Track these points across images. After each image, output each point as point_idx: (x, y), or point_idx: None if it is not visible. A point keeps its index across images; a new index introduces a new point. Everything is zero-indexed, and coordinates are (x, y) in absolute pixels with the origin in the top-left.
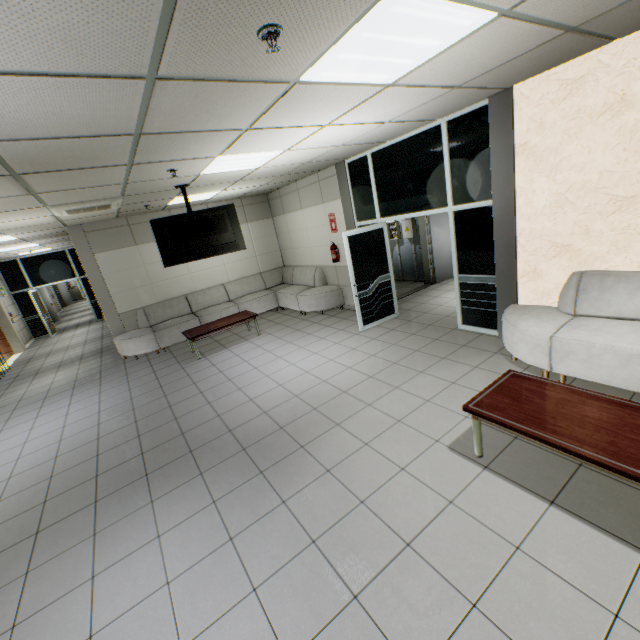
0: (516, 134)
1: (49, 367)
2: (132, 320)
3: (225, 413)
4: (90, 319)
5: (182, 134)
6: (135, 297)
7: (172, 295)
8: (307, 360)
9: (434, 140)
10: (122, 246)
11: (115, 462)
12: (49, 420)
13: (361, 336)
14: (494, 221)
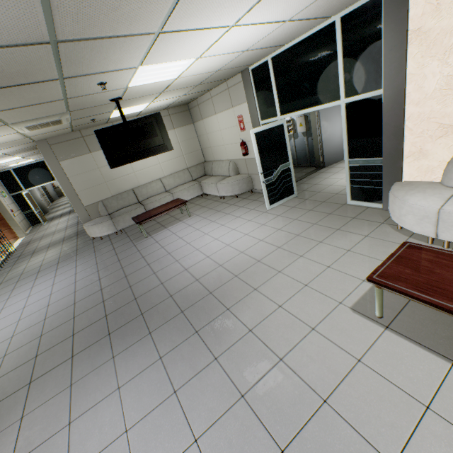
0: (410, 20)
1: (41, 248)
2: (95, 210)
3: (166, 281)
4: (70, 210)
5: (98, 41)
6: (95, 193)
7: (122, 190)
8: (227, 235)
9: (328, 38)
10: (80, 154)
11: (86, 323)
12: (40, 289)
13: (268, 214)
14: (384, 109)
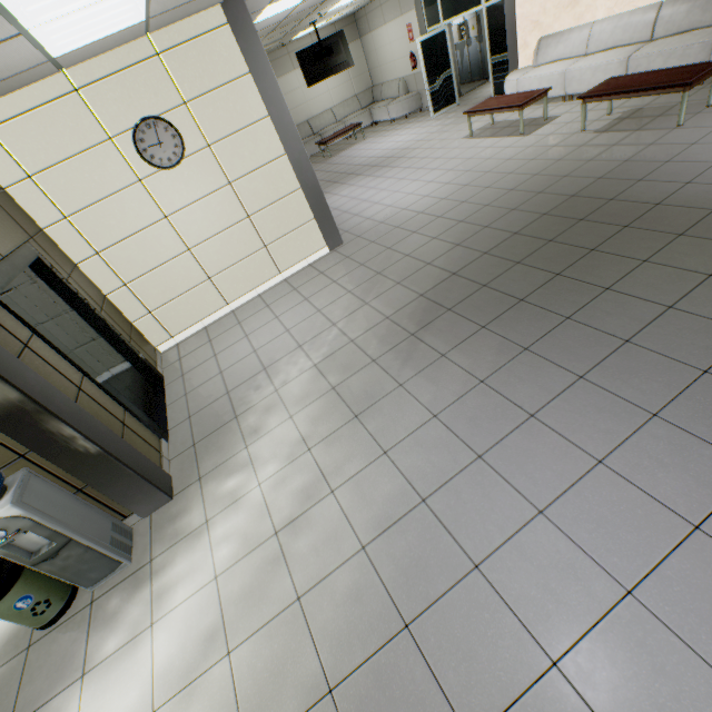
0: None
1: None
2: None
3: (360, 164)
4: None
5: None
6: None
7: (298, 122)
8: (399, 139)
9: None
10: None
11: None
12: None
13: (432, 121)
14: (505, 12)
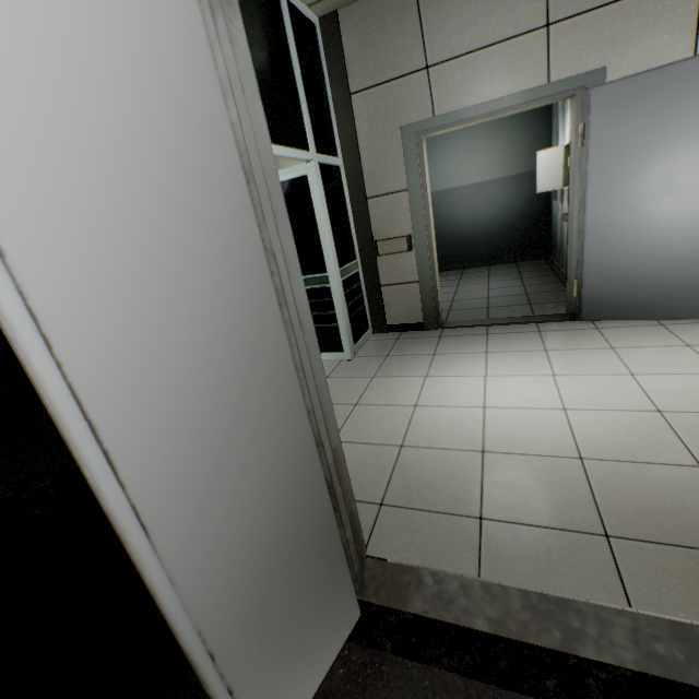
0: None
1: None
2: None
3: None
4: None
5: None
6: None
7: None
8: None
9: None
10: None
11: None
12: None
13: None
14: None
